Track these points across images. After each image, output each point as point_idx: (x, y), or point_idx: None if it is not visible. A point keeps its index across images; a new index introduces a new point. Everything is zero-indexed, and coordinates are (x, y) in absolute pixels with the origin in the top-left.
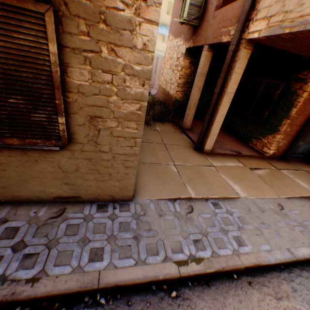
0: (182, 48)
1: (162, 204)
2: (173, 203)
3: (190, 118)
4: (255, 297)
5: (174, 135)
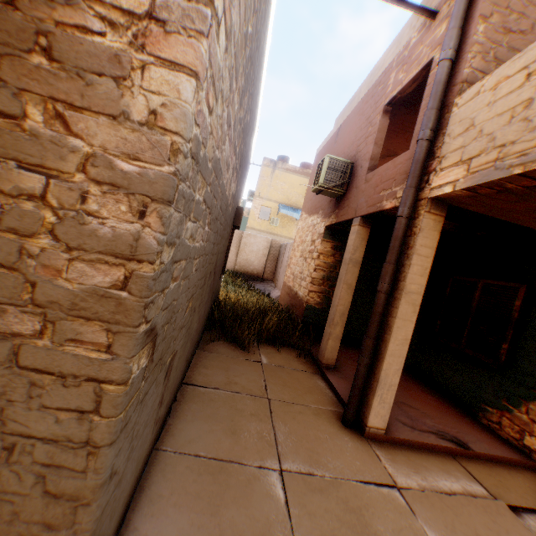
0: (320, 226)
1: None
2: None
3: (333, 343)
4: None
5: (297, 379)
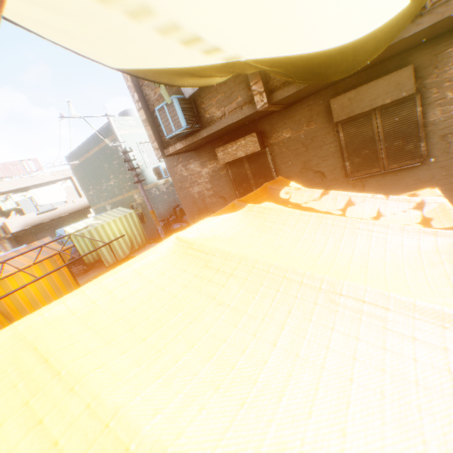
0: None
1: None
2: None
3: None
4: None
5: None
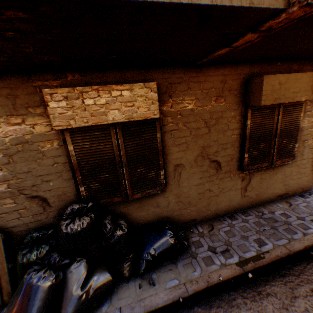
0: None
1: None
2: None
3: None
4: None
5: None
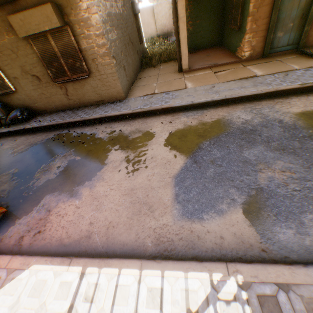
0: None
1: (138, 98)
2: (144, 97)
3: None
4: (163, 117)
5: (170, 68)
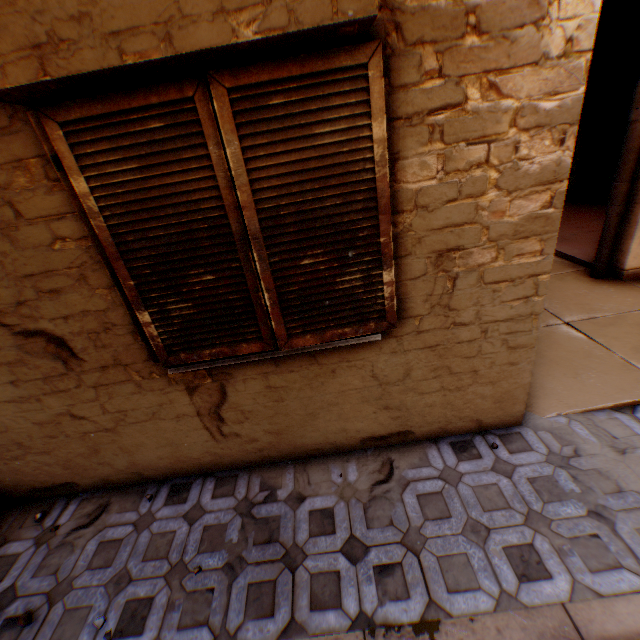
0: None
1: (602, 423)
2: (630, 415)
3: None
4: None
5: None
